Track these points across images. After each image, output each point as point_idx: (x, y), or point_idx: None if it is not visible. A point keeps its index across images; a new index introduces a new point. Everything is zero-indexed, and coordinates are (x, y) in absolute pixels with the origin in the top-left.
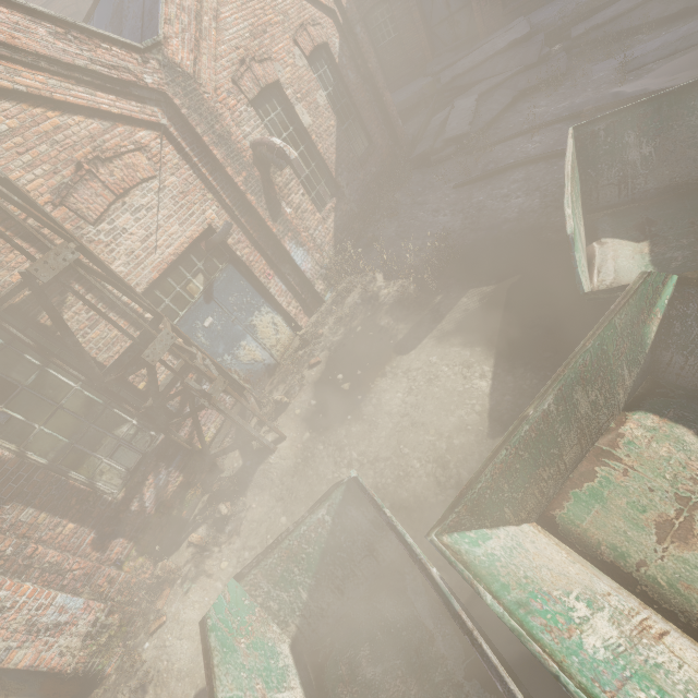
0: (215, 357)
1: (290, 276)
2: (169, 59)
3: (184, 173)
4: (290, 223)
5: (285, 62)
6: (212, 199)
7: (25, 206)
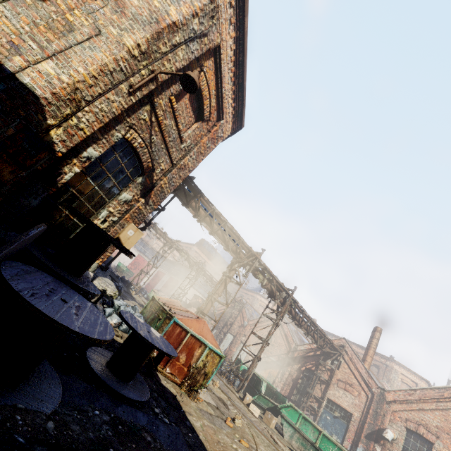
0: (320, 420)
1: (353, 450)
2: (384, 393)
3: (361, 404)
4: (370, 446)
5: (448, 447)
6: (360, 414)
7: (327, 371)
